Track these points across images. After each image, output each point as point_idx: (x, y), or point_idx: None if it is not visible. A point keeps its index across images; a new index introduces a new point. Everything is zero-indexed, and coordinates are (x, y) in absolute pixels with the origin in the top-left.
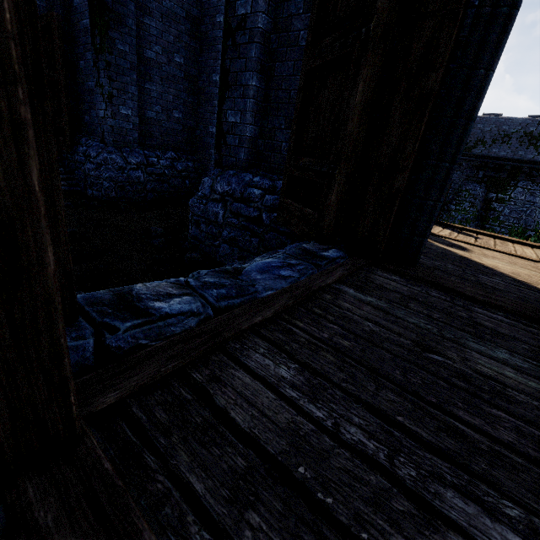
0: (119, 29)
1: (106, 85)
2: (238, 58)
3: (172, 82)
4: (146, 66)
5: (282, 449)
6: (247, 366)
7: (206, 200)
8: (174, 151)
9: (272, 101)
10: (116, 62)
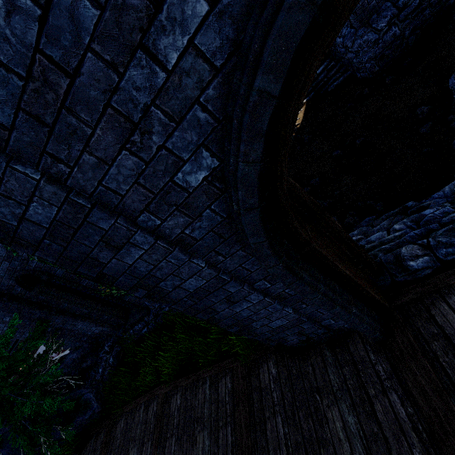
0: None
1: None
2: None
3: None
4: None
5: (451, 333)
6: (448, 301)
7: None
8: None
9: None
10: None
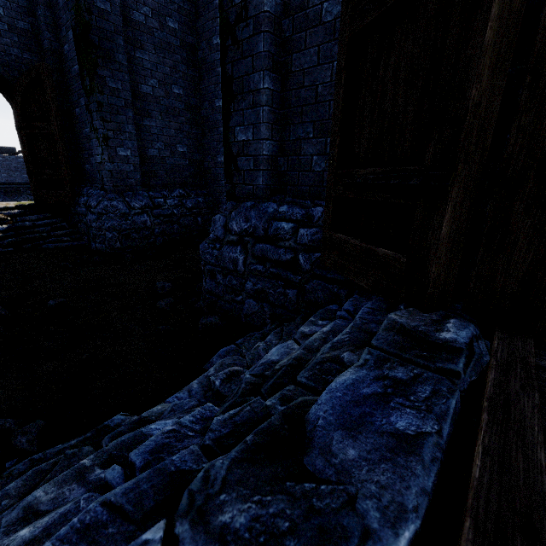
0: (108, 67)
1: (100, 127)
2: (242, 58)
3: (172, 115)
4: (142, 102)
5: None
6: None
7: (219, 243)
8: (182, 188)
9: (293, 105)
10: (108, 101)
